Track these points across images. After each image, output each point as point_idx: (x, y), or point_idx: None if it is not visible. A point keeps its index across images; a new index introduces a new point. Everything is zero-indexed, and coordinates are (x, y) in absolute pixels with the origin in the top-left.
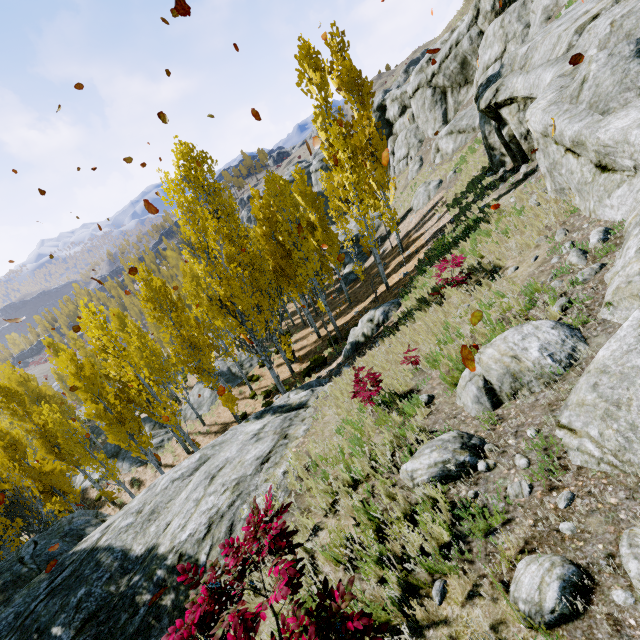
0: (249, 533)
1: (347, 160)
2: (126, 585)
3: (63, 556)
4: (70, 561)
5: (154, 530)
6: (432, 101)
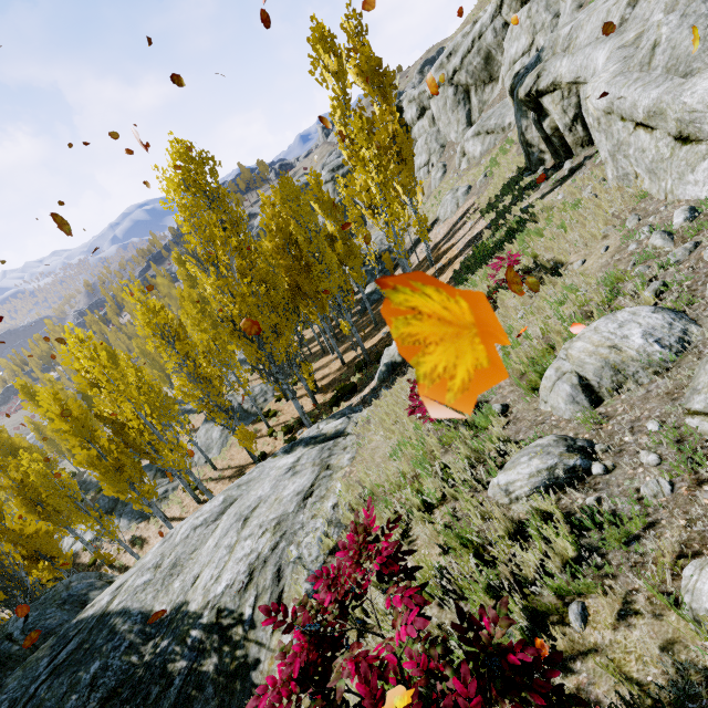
0: (348, 559)
1: (372, 158)
2: (152, 653)
3: (65, 627)
4: (75, 631)
5: (179, 586)
6: (454, 101)
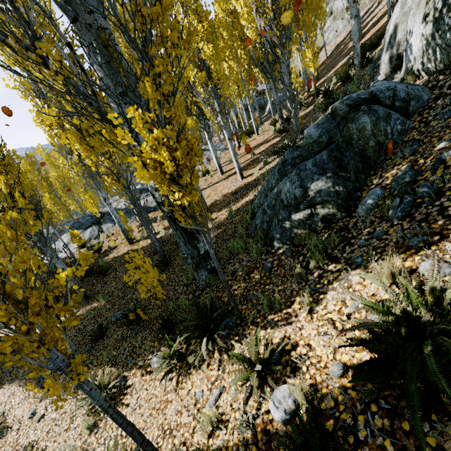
0: None
1: None
2: None
3: None
4: None
5: None
6: None
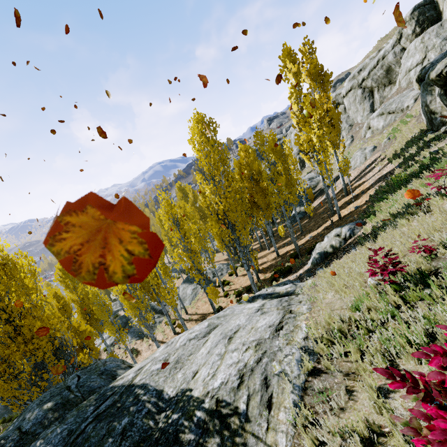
0: None
1: (316, 120)
2: (165, 421)
3: (104, 388)
4: (110, 393)
5: (181, 377)
6: (362, 97)
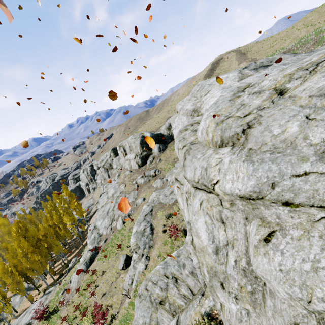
0: (39, 304)
1: (67, 219)
2: None
3: None
4: None
5: None
6: (104, 171)
